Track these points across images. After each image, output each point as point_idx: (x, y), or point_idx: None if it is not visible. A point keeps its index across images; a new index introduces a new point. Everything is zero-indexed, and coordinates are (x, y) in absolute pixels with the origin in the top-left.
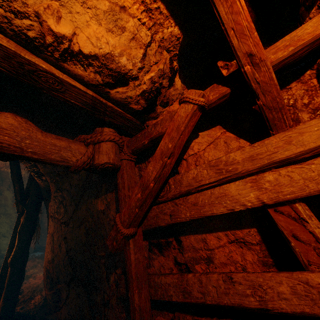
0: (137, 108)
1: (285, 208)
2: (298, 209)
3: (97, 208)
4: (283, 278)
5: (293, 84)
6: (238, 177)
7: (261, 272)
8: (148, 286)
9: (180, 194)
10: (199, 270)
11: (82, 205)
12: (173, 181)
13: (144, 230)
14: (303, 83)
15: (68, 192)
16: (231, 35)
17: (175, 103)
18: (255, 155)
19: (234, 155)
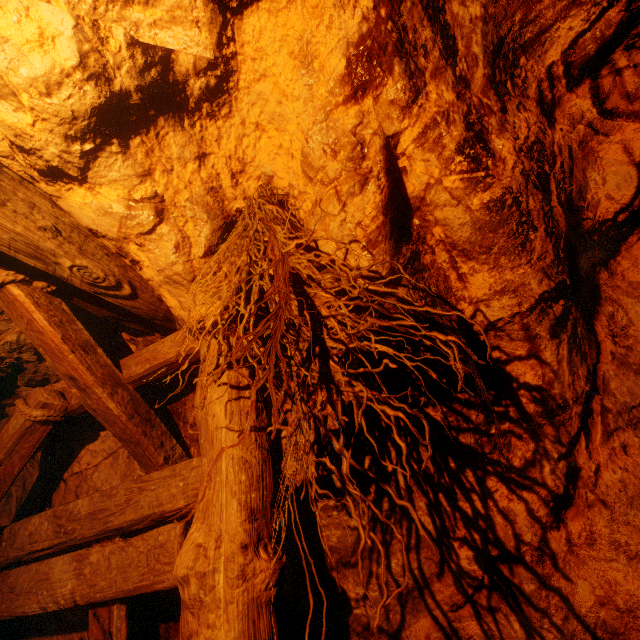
0: None
1: (104, 611)
2: (113, 615)
3: None
4: None
5: None
6: (78, 544)
7: None
8: None
9: (8, 562)
10: None
11: None
12: (9, 533)
13: None
14: None
15: None
16: (42, 352)
17: None
18: (98, 512)
19: (82, 504)
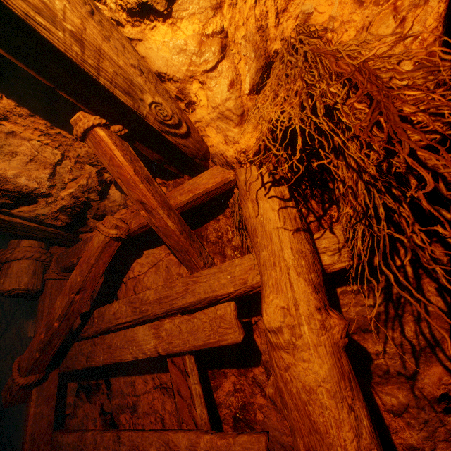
0: (58, 224)
1: (178, 360)
2: (186, 361)
3: (27, 333)
4: (155, 439)
5: (221, 217)
6: (150, 319)
7: (144, 431)
8: (50, 447)
9: (101, 331)
10: (123, 421)
11: (13, 326)
12: (98, 313)
13: (62, 372)
14: (227, 218)
15: (0, 304)
16: (119, 183)
17: (117, 214)
18: (163, 298)
19: (149, 294)
